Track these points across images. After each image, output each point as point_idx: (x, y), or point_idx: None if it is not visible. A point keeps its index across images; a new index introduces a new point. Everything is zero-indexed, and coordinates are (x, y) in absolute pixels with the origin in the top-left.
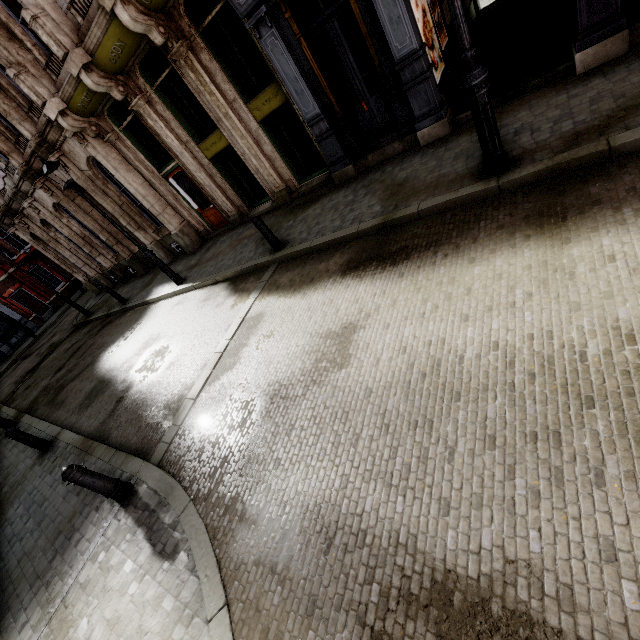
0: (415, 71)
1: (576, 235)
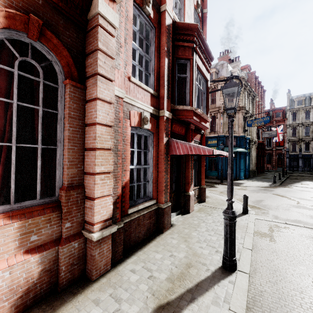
0: None
1: None
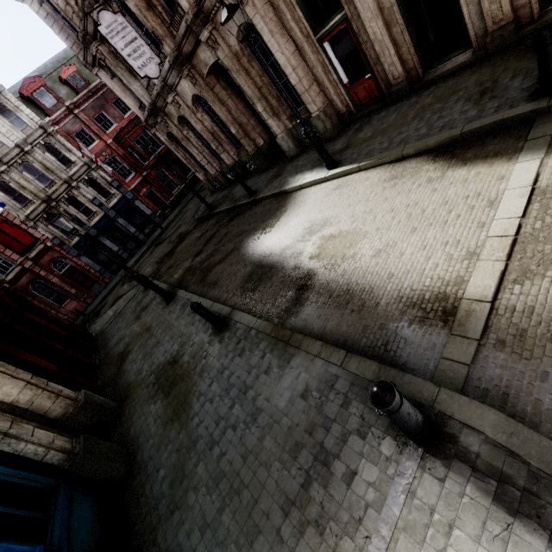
0: None
1: None
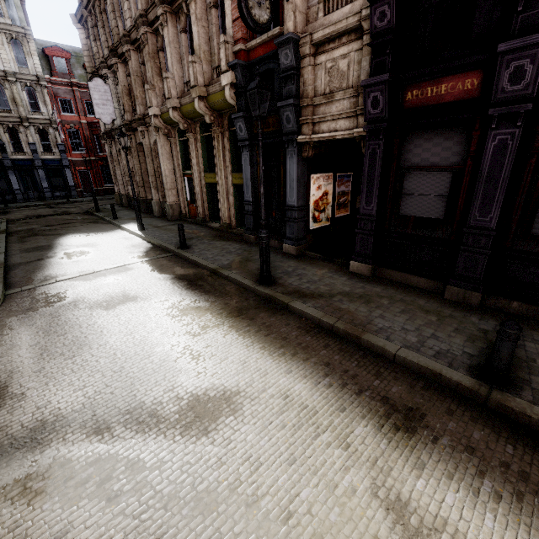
0: (292, 215)
1: (226, 324)
